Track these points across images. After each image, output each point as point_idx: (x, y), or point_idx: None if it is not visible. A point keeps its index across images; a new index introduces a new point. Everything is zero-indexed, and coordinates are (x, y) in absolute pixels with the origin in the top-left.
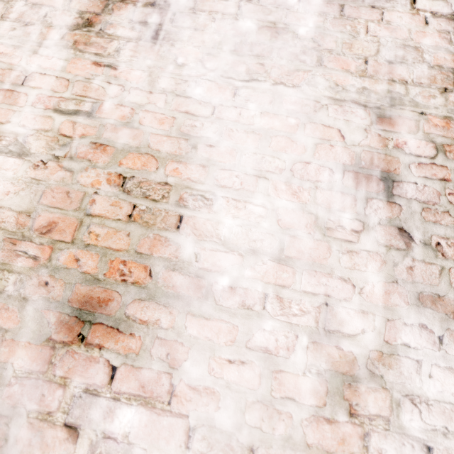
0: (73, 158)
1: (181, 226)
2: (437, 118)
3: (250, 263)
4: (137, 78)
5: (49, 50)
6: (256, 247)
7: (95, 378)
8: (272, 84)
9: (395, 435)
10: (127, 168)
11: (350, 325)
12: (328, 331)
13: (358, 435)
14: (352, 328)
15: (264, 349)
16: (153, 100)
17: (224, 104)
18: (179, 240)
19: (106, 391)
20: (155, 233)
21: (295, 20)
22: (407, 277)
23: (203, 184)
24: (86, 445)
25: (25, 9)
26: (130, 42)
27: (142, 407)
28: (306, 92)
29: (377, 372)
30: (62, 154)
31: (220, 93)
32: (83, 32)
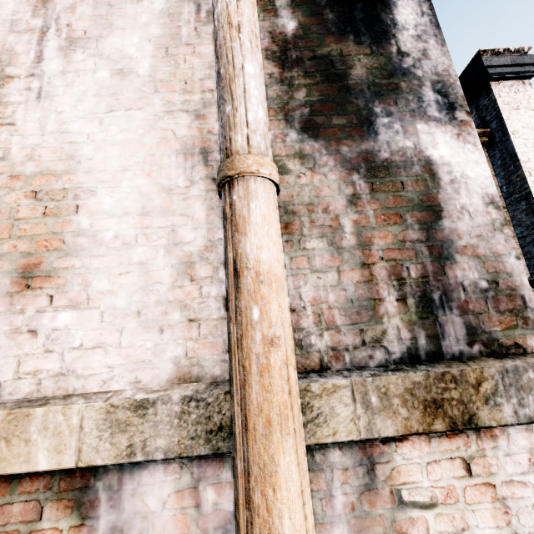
0: None
1: (79, 211)
2: None
3: (125, 220)
4: (31, 128)
5: None
6: (128, 211)
7: (41, 304)
8: (125, 111)
9: (216, 283)
10: (36, 186)
11: (188, 237)
12: (176, 244)
13: (196, 289)
14: (189, 239)
15: (140, 262)
16: (46, 139)
17: (95, 131)
18: (78, 219)
19: (49, 308)
20: (63, 219)
21: (136, 64)
22: (219, 204)
23: (88, 183)
24: (43, 337)
25: None
26: (22, 104)
27: (73, 310)
28: (148, 111)
29: (205, 256)
30: None
31: (91, 125)
32: None
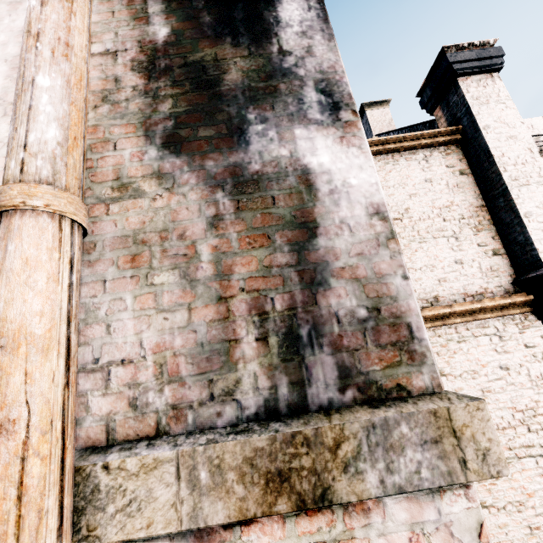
0: None
1: None
2: (88, 128)
3: None
4: None
5: None
6: None
7: None
8: None
9: None
10: None
11: None
12: None
13: None
14: None
15: None
16: None
17: None
18: None
19: None
20: None
21: None
22: None
23: None
24: None
25: None
26: None
27: None
28: None
29: None
30: None
31: None
32: None
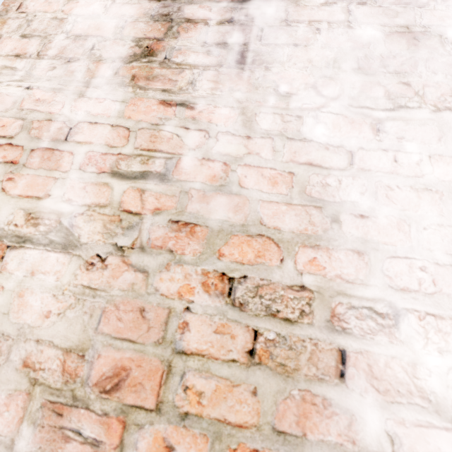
0: (145, 249)
1: (347, 372)
2: None
3: None
4: (225, 118)
5: (99, 91)
6: None
7: None
8: (432, 111)
9: None
10: (232, 262)
11: None
12: None
13: None
14: None
15: None
16: (254, 148)
17: (366, 147)
18: (349, 402)
19: None
20: (302, 387)
21: (436, 19)
22: None
23: (366, 286)
24: None
25: (66, 43)
26: (208, 70)
27: None
28: None
29: None
30: (127, 243)
31: (354, 130)
32: (142, 63)
